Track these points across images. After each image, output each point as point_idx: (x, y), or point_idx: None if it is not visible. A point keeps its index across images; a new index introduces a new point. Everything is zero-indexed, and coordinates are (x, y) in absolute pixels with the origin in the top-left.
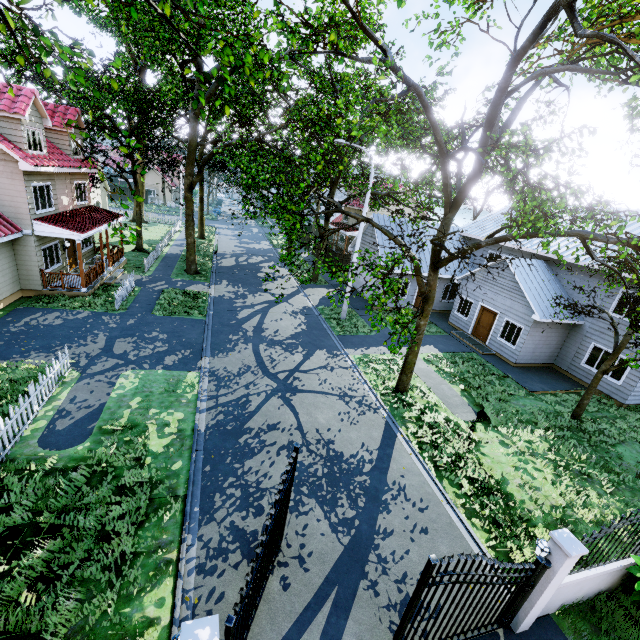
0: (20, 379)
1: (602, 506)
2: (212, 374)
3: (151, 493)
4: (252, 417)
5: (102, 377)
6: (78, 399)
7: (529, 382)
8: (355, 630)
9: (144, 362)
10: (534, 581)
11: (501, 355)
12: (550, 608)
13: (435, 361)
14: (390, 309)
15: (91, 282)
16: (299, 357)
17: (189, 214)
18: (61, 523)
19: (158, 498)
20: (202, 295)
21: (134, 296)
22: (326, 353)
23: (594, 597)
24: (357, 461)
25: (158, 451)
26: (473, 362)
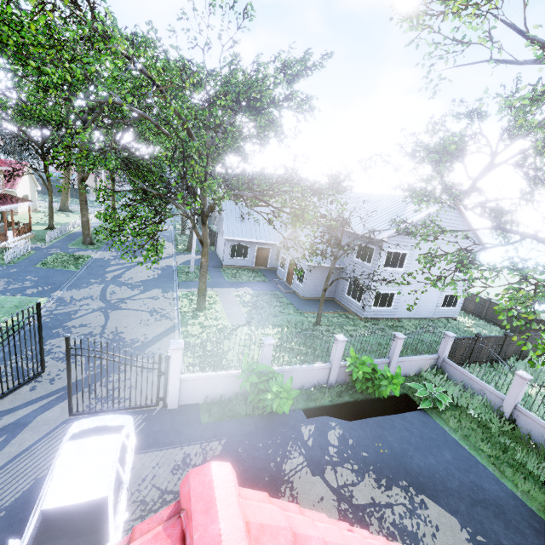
0: None
1: (285, 362)
2: (59, 299)
3: None
4: (72, 320)
5: None
6: None
7: (305, 307)
8: (63, 406)
9: (8, 291)
10: (165, 370)
11: (297, 292)
12: (197, 398)
13: (242, 295)
14: (236, 267)
15: None
16: (137, 292)
17: (82, 200)
18: None
19: None
20: (86, 257)
21: (27, 256)
22: (161, 290)
23: (236, 397)
24: (132, 342)
25: None
26: (273, 296)
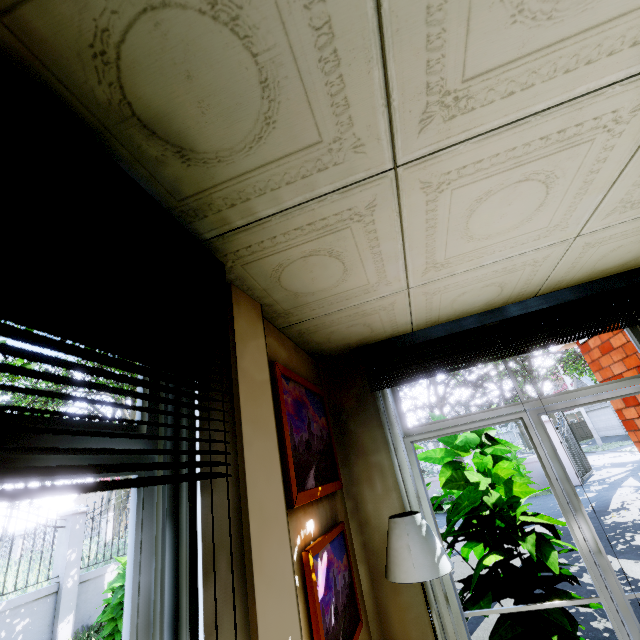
0: None
1: None
2: None
3: None
4: None
5: None
6: None
7: None
8: None
9: None
10: None
11: None
12: None
13: None
14: None
15: None
16: None
17: None
18: None
19: None
20: None
21: None
22: (594, 455)
23: None
24: (636, 460)
25: None
26: None
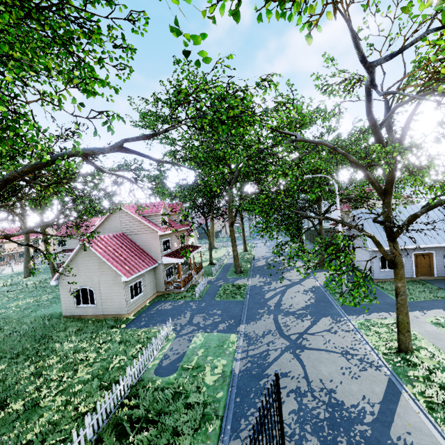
0: (151, 337)
1: None
2: (245, 335)
3: (203, 410)
4: (270, 366)
5: (186, 336)
6: (173, 349)
7: None
8: None
9: (207, 328)
10: None
11: None
12: None
13: (444, 323)
14: (391, 280)
15: (186, 284)
16: (307, 323)
17: (233, 238)
18: (158, 419)
19: (207, 415)
20: (243, 285)
21: (206, 290)
22: (330, 319)
23: None
24: (357, 411)
25: (210, 384)
26: None
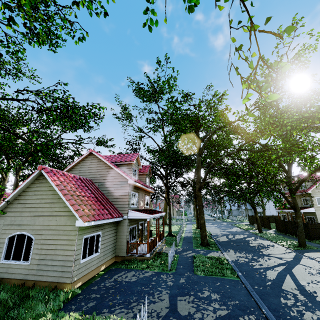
0: None
1: None
2: None
3: None
4: None
5: None
6: None
7: None
8: None
9: None
10: None
11: None
12: None
13: None
14: None
15: (151, 250)
16: None
17: (200, 204)
18: None
19: None
20: (222, 259)
21: (176, 260)
22: None
23: None
24: None
25: None
26: None
